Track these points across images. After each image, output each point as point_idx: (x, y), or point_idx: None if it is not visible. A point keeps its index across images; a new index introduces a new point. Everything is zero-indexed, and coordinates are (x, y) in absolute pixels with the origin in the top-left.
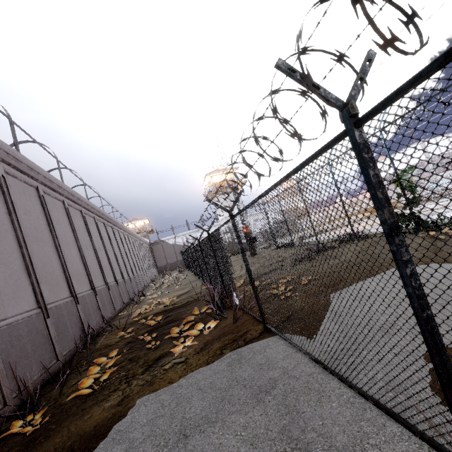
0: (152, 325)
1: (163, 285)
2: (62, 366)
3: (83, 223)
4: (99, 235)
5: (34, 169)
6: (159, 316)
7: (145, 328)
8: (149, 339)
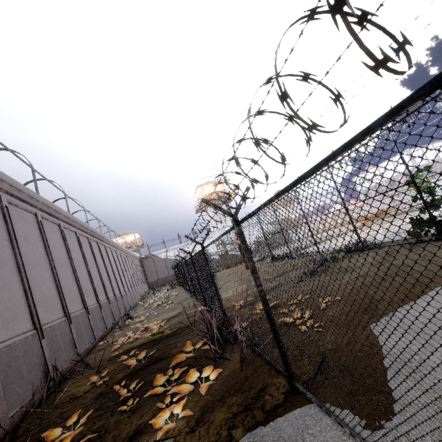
0: (132, 367)
1: (153, 304)
2: (5, 435)
3: (61, 238)
4: (80, 251)
5: None
6: (143, 349)
7: (125, 368)
8: (125, 393)
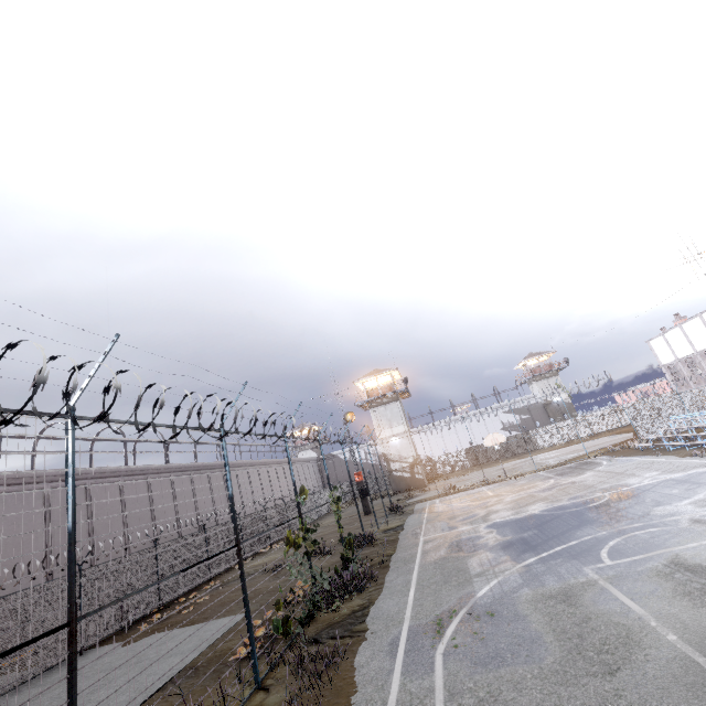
0: None
1: None
2: None
3: (146, 491)
4: (172, 494)
5: (83, 472)
6: None
7: None
8: None
